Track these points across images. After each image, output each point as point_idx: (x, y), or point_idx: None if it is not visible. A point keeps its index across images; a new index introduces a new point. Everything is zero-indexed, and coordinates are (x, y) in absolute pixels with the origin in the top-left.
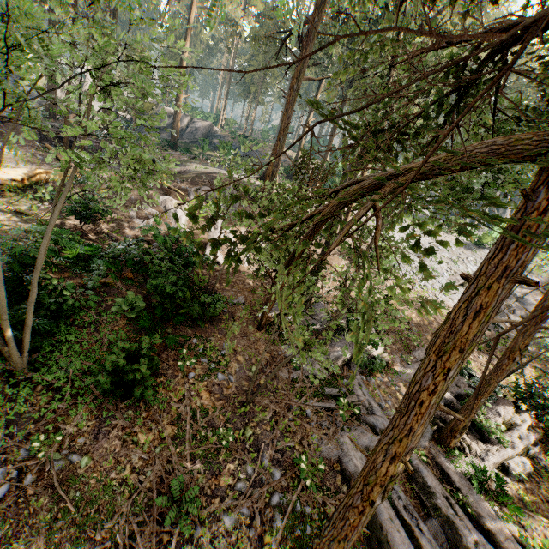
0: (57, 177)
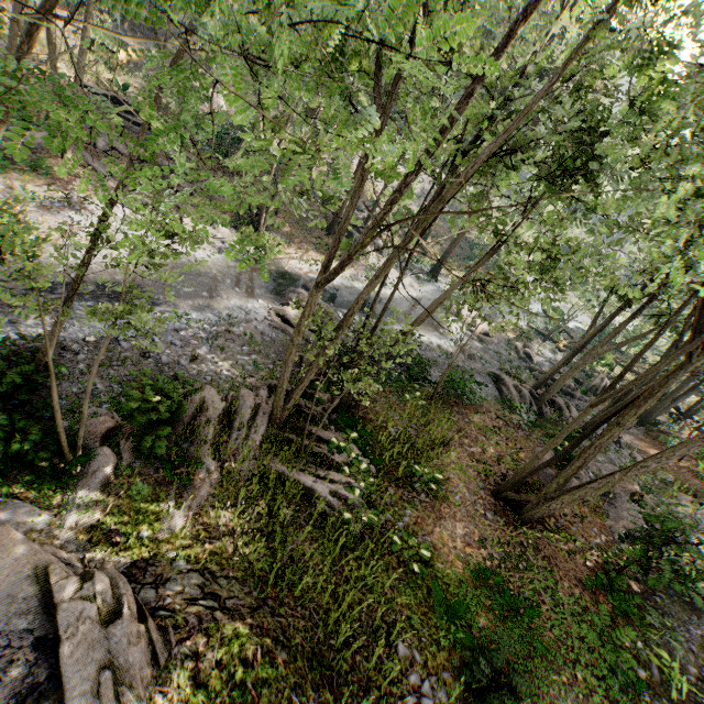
0: (134, 57)
